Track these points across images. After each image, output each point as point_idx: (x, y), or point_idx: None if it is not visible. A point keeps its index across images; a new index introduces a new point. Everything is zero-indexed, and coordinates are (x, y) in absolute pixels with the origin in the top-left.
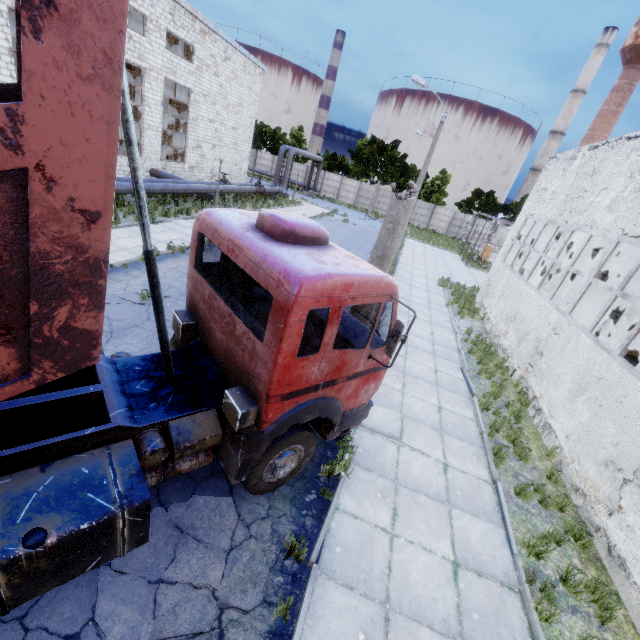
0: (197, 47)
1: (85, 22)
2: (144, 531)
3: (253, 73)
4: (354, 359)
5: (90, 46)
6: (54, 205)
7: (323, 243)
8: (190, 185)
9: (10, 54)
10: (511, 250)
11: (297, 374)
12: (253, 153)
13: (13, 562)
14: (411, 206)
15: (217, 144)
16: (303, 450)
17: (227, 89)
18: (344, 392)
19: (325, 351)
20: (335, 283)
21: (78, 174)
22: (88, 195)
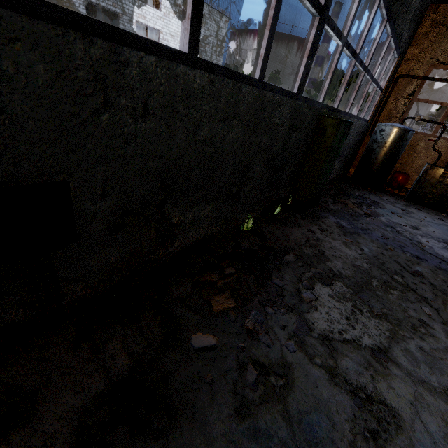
0: None
1: None
2: None
3: (219, 20)
4: None
5: None
6: None
7: None
8: None
9: None
10: (375, 103)
11: None
12: None
13: None
14: None
15: None
16: None
17: None
18: None
19: None
20: None
21: None
22: None
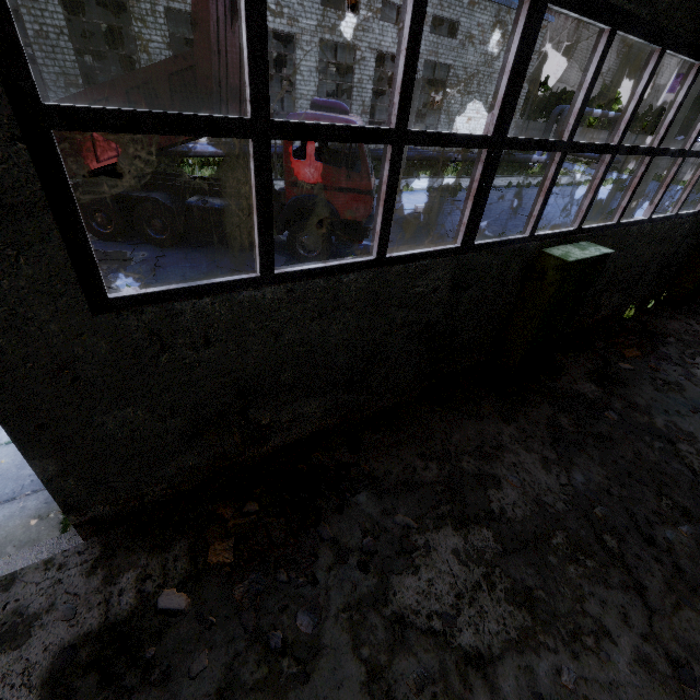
0: (463, 21)
1: (203, 26)
2: (236, 227)
3: None
4: (336, 175)
5: (204, 31)
6: (201, 75)
7: (339, 112)
8: (422, 153)
9: (316, 71)
10: None
11: (297, 171)
12: (541, 127)
13: (199, 207)
14: (416, 85)
15: (474, 116)
16: (321, 241)
17: (494, 56)
18: (336, 201)
19: (311, 160)
20: (308, 117)
21: (205, 65)
22: (207, 71)
